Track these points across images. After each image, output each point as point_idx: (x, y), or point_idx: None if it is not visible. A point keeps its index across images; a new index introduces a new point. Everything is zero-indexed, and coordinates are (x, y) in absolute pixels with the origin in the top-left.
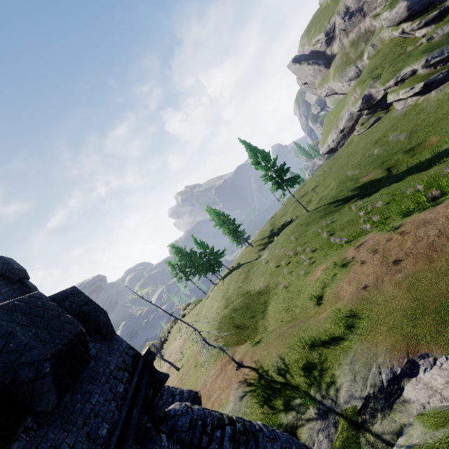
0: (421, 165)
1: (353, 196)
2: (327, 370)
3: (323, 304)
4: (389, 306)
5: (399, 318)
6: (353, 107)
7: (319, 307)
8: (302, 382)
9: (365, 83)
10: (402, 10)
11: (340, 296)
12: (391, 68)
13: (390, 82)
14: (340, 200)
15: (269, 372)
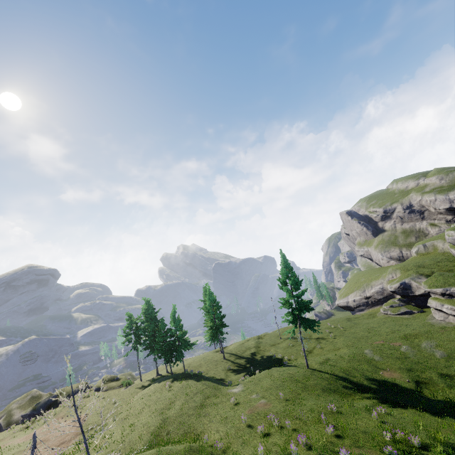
0: None
1: (368, 388)
2: None
3: None
4: None
5: None
6: (389, 285)
7: None
8: None
9: (408, 271)
10: None
11: None
12: (441, 277)
13: (437, 289)
14: (351, 381)
15: None
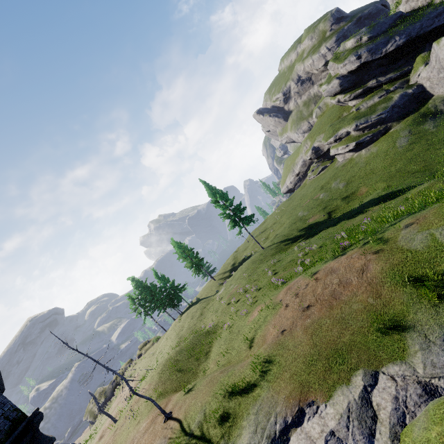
0: (352, 212)
1: (300, 236)
2: (238, 421)
3: (253, 347)
4: (295, 351)
5: (300, 364)
6: (305, 156)
7: (250, 350)
8: (214, 435)
9: (313, 137)
10: (336, 86)
11: (266, 339)
12: (331, 128)
13: (331, 139)
14: (290, 239)
15: (190, 425)
